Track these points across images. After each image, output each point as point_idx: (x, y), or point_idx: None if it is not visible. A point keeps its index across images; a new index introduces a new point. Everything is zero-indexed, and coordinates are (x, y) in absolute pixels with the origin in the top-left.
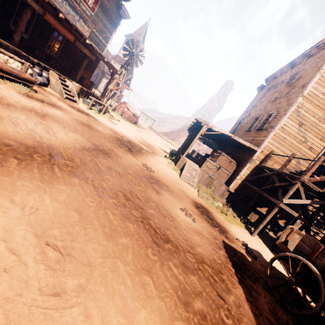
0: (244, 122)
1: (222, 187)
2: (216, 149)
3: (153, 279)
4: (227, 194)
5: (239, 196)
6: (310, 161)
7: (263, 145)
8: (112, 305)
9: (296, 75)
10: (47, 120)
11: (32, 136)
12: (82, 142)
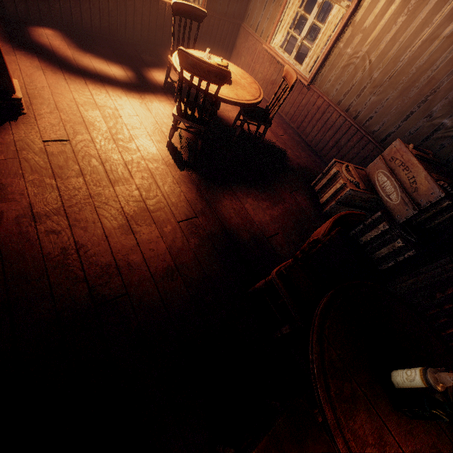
0: None
1: None
2: None
3: None
4: None
5: None
6: None
7: None
8: None
9: None
10: None
11: None
12: None
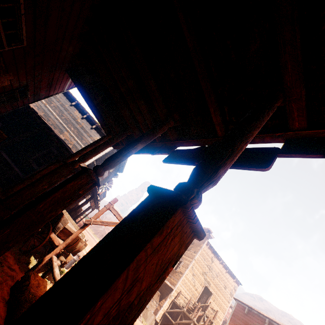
0: None
1: (152, 316)
2: None
3: None
4: (154, 322)
5: (161, 324)
6: (196, 298)
7: (177, 286)
8: None
9: None
10: None
11: None
12: None
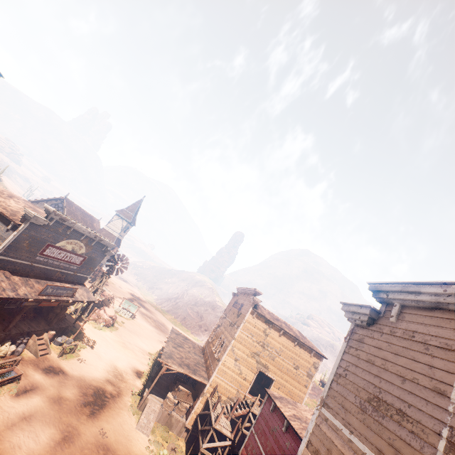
0: (217, 333)
1: (180, 423)
2: (177, 382)
3: None
4: (184, 430)
5: (194, 431)
6: (246, 390)
7: (211, 379)
8: None
9: (242, 307)
10: (33, 424)
11: (30, 454)
12: (54, 435)
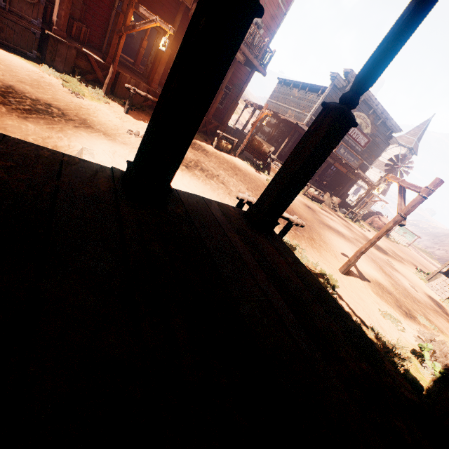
0: None
1: None
2: None
3: (381, 274)
4: None
5: None
6: None
7: None
8: (368, 266)
9: None
10: (334, 222)
11: (335, 227)
12: (349, 234)
